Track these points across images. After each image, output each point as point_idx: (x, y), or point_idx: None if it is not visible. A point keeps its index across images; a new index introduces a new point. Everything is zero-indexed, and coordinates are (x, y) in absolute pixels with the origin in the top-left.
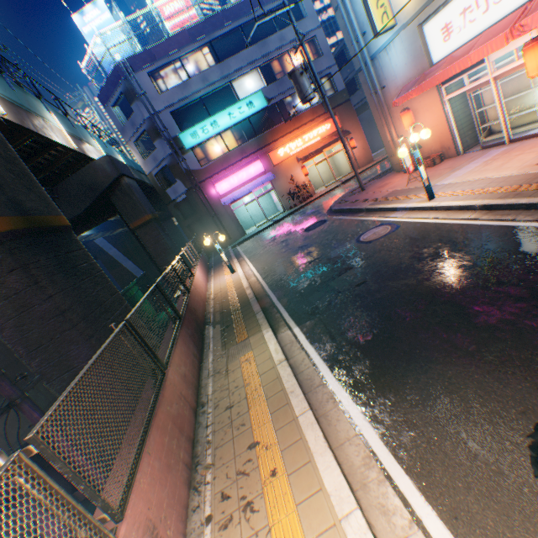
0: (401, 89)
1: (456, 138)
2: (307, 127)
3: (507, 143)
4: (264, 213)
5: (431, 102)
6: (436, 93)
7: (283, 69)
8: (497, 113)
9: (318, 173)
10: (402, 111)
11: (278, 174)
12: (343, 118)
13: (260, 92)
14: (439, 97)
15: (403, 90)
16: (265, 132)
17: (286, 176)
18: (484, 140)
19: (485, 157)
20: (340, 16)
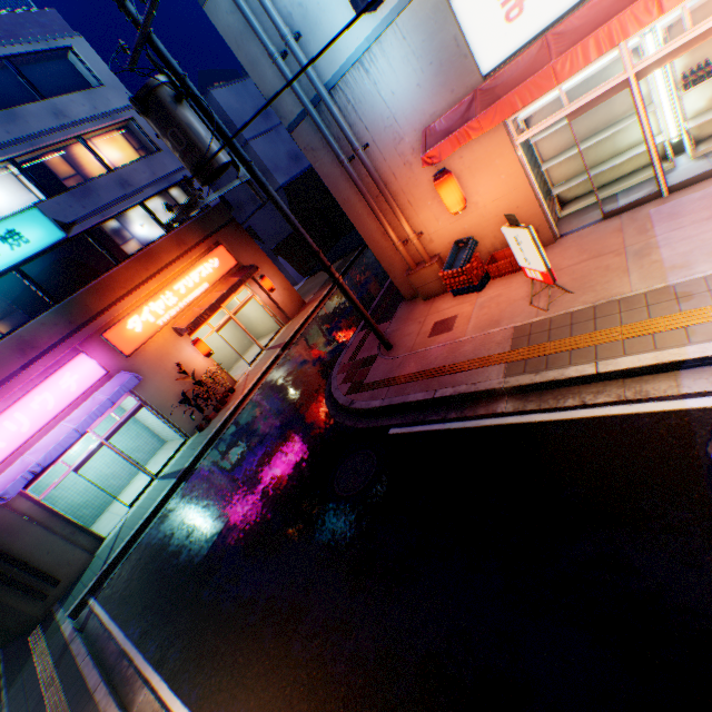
0: (423, 134)
1: (546, 210)
2: (176, 268)
3: (665, 193)
4: (138, 464)
5: (491, 152)
6: (503, 130)
7: (82, 169)
8: (646, 140)
9: (219, 345)
10: (440, 174)
11: (145, 369)
12: (236, 246)
13: (34, 209)
14: (508, 138)
15: (429, 134)
16: (78, 290)
17: (164, 367)
18: (564, 213)
19: (675, 217)
20: (222, 7)
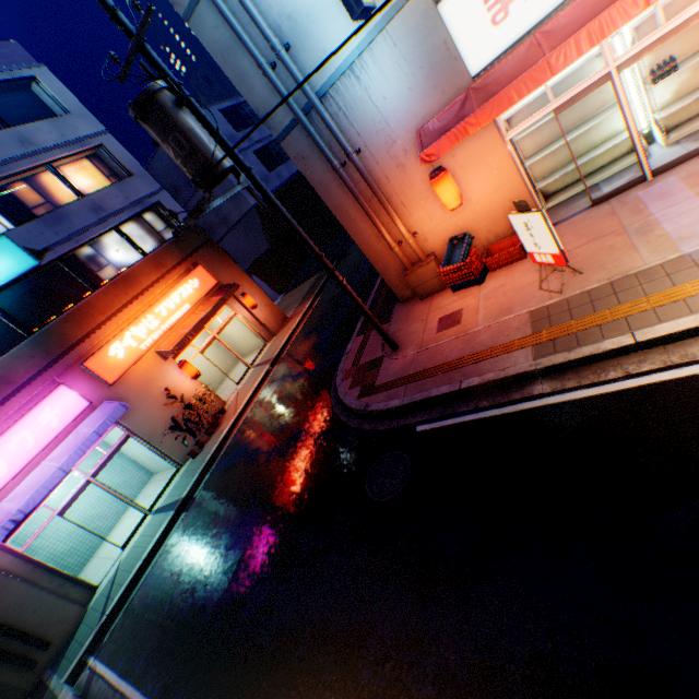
0: (417, 135)
1: (537, 201)
2: (156, 290)
3: (649, 177)
4: (129, 499)
5: (483, 148)
6: (494, 127)
7: (51, 196)
8: (629, 129)
9: (202, 367)
10: (437, 172)
11: (130, 397)
12: (214, 266)
13: (2, 237)
14: (498, 135)
15: (423, 134)
16: (54, 319)
17: (150, 393)
18: (549, 205)
19: (666, 196)
20: (208, 23)
